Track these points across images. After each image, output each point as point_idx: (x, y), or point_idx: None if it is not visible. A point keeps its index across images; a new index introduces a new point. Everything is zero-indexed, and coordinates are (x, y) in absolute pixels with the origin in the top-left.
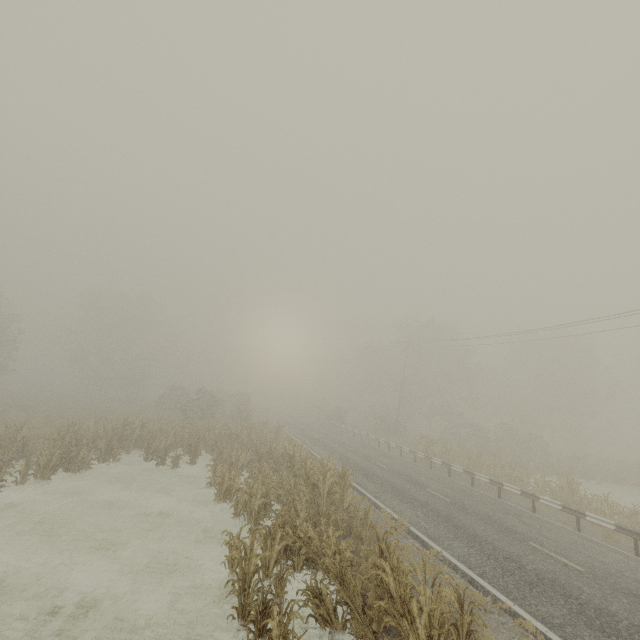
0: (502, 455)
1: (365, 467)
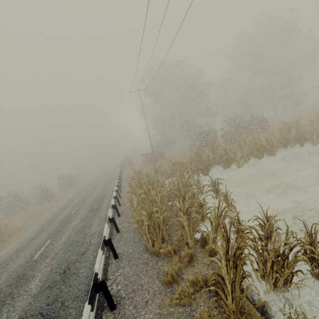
0: (218, 153)
1: (2, 272)
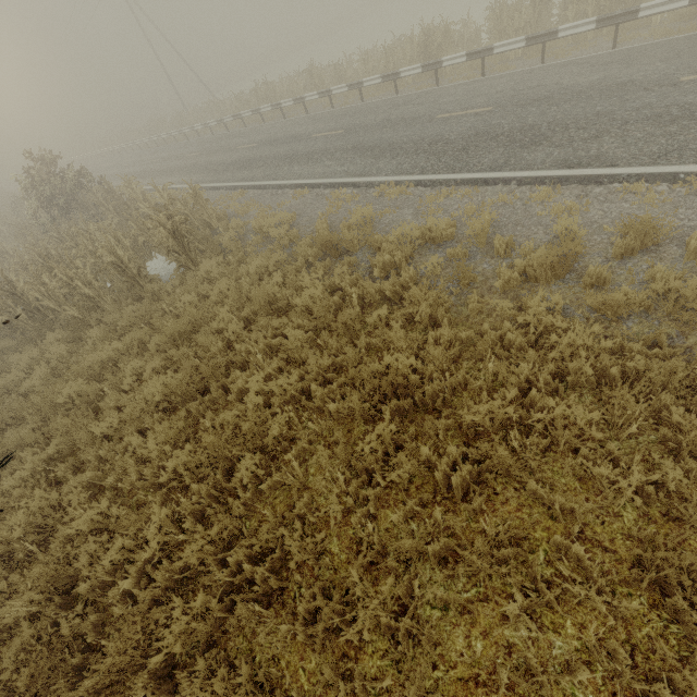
0: None
1: None
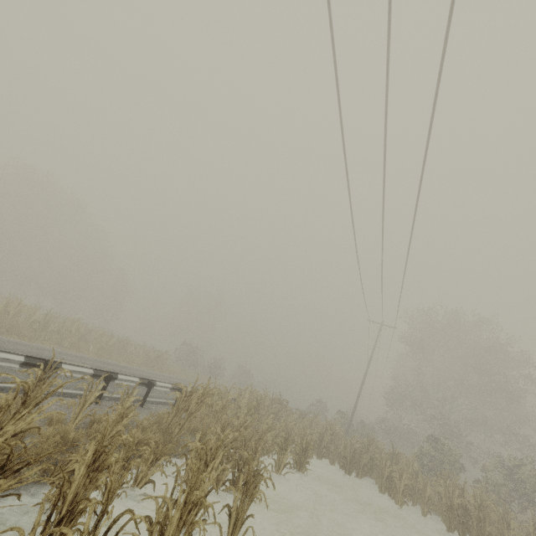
0: None
1: (134, 370)
